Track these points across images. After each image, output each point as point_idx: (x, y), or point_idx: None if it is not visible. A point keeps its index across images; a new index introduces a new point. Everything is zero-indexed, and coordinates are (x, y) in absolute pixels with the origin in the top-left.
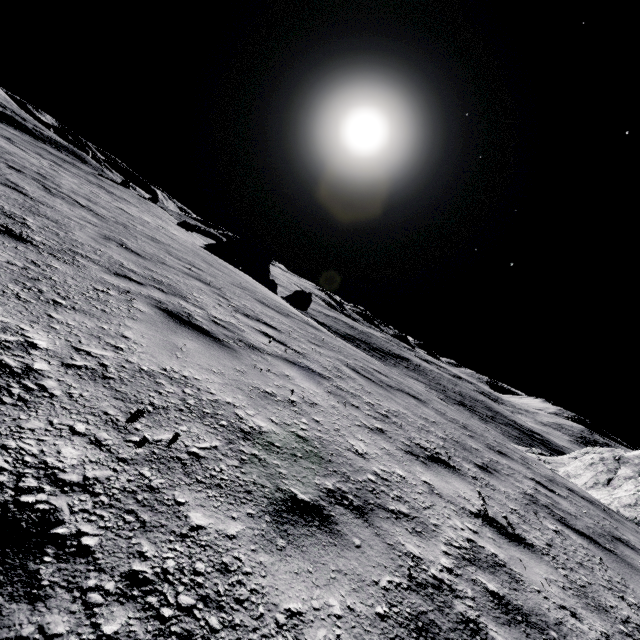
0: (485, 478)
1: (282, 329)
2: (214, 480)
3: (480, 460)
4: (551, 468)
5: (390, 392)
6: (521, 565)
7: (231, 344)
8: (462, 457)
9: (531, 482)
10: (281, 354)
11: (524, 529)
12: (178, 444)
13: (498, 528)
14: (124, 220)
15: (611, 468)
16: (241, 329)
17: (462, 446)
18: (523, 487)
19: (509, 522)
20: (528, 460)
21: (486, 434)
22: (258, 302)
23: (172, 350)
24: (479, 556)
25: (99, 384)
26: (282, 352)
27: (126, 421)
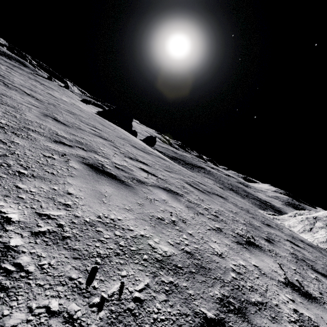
0: (273, 249)
1: (150, 164)
2: (157, 324)
3: (264, 235)
4: (281, 223)
5: (210, 196)
6: (322, 321)
7: (129, 183)
8: (257, 236)
9: (288, 243)
10: (155, 183)
11: (306, 285)
12: (125, 293)
13: (298, 291)
14: (53, 101)
15: (312, 222)
16: (131, 169)
17: (253, 227)
18: (288, 248)
19: (299, 282)
20: (278, 225)
21: (256, 213)
22: (133, 147)
23: (99, 197)
24: (305, 324)
25: (60, 247)
26: (155, 181)
27: (86, 281)
